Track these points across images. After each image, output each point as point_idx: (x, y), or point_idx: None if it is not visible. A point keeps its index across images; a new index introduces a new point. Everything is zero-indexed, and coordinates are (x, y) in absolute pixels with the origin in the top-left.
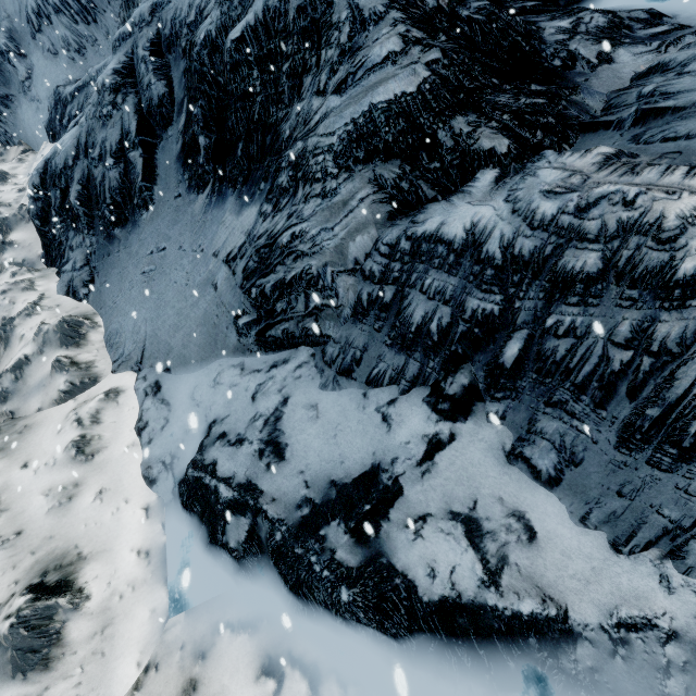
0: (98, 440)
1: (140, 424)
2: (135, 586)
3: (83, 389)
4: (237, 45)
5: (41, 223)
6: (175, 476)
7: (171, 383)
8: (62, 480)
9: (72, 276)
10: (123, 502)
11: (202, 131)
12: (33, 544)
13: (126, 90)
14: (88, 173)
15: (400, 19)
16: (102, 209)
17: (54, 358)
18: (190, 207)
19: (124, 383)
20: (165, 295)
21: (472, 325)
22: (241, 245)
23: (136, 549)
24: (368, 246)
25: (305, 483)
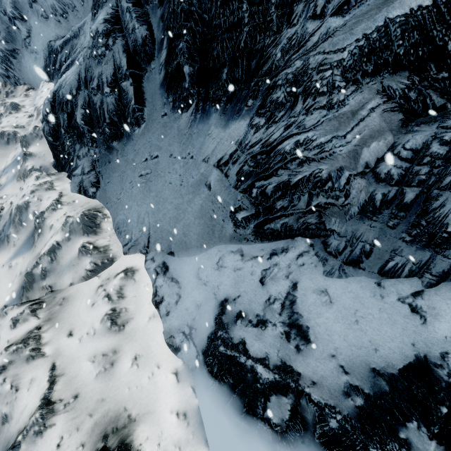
0: (125, 313)
1: (157, 299)
2: (181, 447)
3: (103, 268)
4: None
5: (53, 139)
6: (196, 346)
7: (176, 264)
8: (102, 347)
9: (81, 179)
10: (155, 368)
11: (187, 61)
12: (89, 406)
13: (115, 35)
14: (89, 100)
15: None
16: (103, 127)
17: (81, 244)
18: (176, 123)
19: (136, 263)
20: (162, 193)
21: None
22: (233, 152)
23: (175, 411)
24: (381, 151)
25: (341, 368)
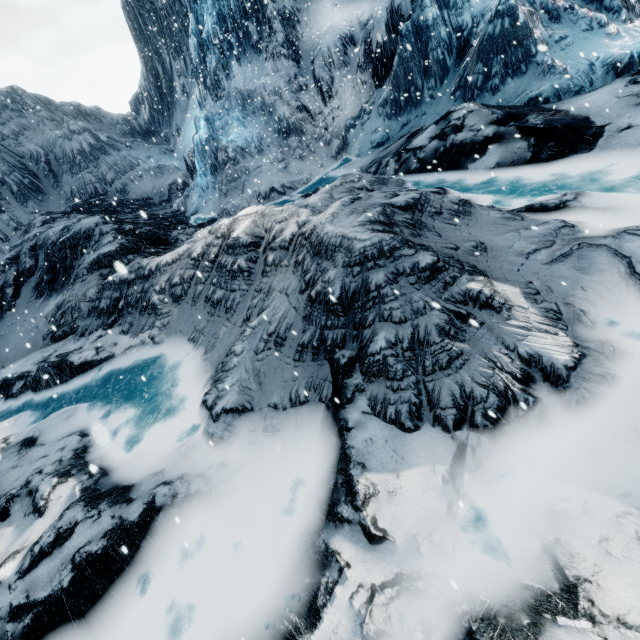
0: None
1: None
2: None
3: None
4: (62, 243)
5: None
6: None
7: (4, 371)
8: None
9: None
10: None
11: (46, 274)
12: None
13: (12, 265)
14: None
15: (114, 233)
16: None
17: None
18: (35, 304)
19: None
20: (11, 340)
21: (114, 302)
22: (53, 308)
23: None
24: (94, 292)
25: None
